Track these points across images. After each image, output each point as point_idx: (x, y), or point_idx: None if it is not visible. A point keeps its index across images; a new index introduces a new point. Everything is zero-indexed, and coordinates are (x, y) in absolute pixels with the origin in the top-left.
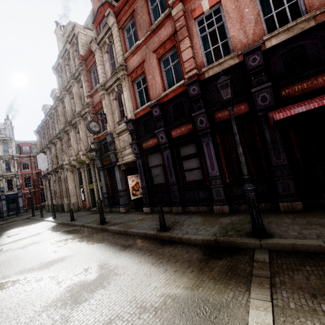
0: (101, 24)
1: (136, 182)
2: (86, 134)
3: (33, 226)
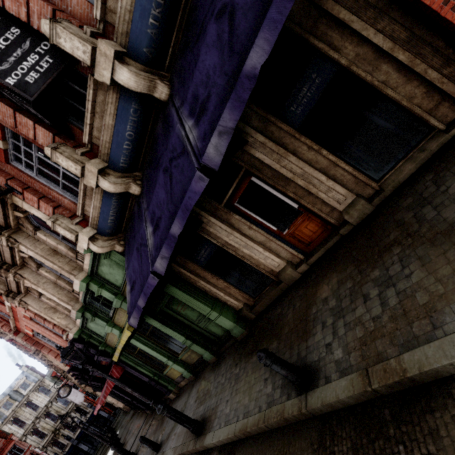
0: None
1: None
2: None
3: None
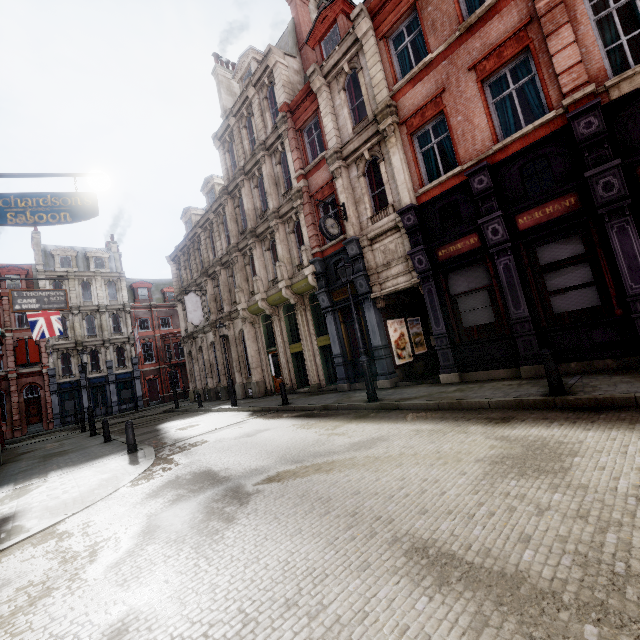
0: (323, 40)
1: (400, 332)
2: (288, 249)
3: (205, 417)
